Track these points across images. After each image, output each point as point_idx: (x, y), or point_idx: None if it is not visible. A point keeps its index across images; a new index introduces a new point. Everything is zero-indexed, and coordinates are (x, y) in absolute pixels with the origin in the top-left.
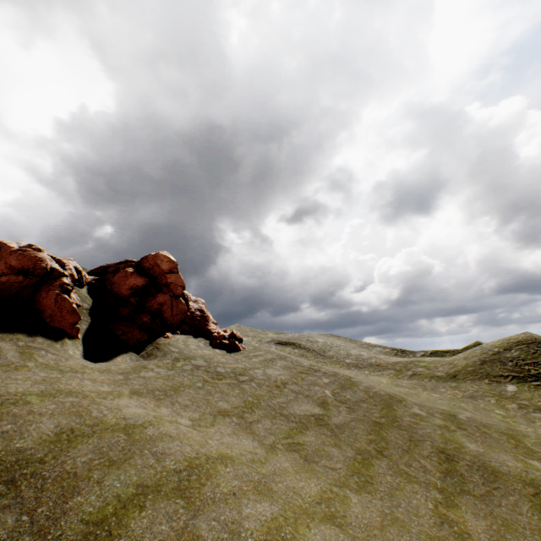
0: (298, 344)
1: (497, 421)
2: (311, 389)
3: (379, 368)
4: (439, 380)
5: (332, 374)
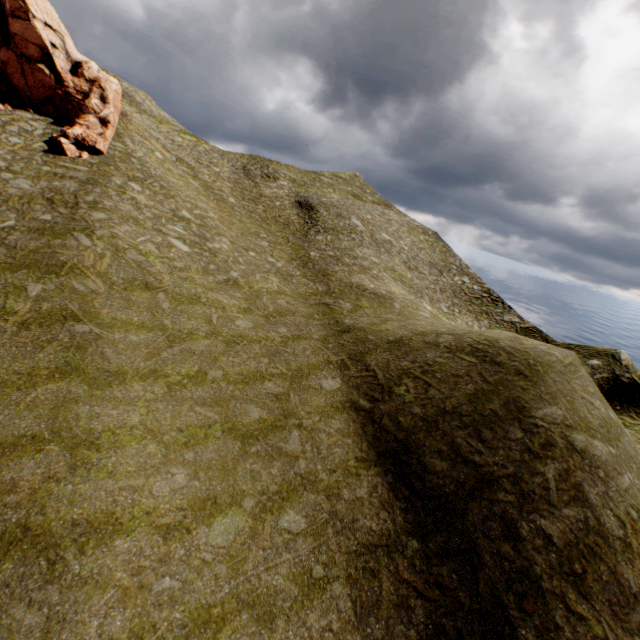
0: (315, 213)
1: (140, 365)
2: (3, 213)
3: (318, 279)
4: (326, 325)
5: (77, 218)
